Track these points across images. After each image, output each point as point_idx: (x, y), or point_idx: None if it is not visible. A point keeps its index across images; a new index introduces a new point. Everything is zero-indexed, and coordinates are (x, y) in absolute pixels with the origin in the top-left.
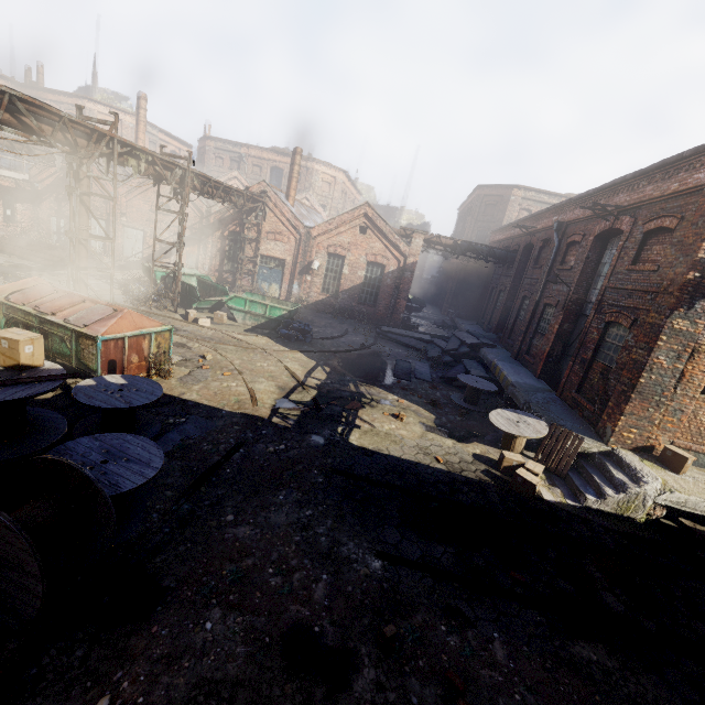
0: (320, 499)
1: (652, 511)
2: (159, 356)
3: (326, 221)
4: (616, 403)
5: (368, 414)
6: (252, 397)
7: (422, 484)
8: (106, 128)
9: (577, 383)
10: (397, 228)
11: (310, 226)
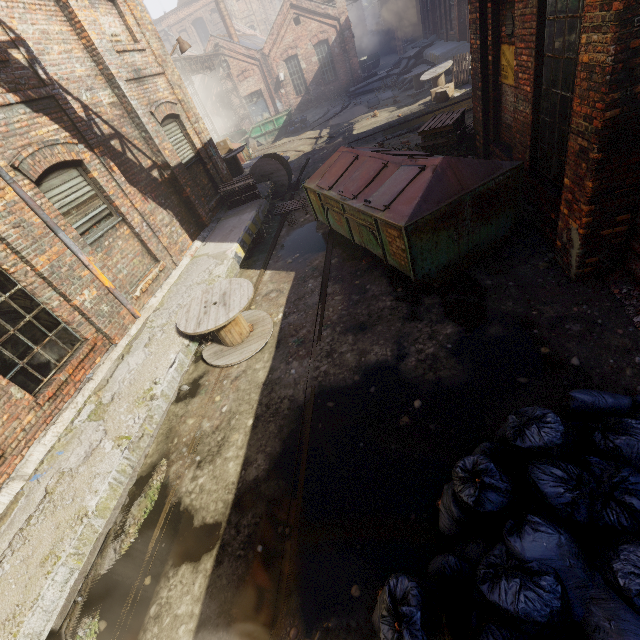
0: None
1: None
2: (250, 159)
3: (269, 35)
4: None
5: (358, 125)
6: (300, 151)
7: (391, 125)
8: None
9: None
10: None
11: (260, 48)
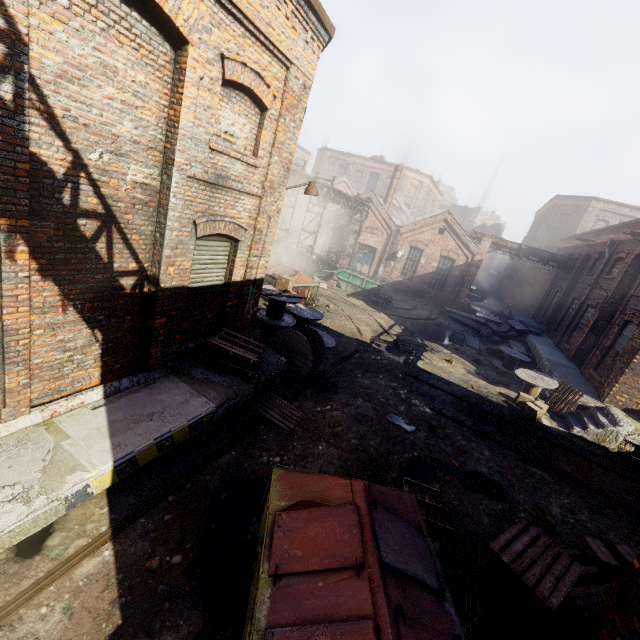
0: (400, 382)
1: (623, 446)
2: (311, 300)
3: (413, 223)
4: (614, 375)
5: (429, 355)
6: (359, 331)
7: (459, 393)
8: None
9: (595, 364)
10: (471, 227)
11: (399, 225)
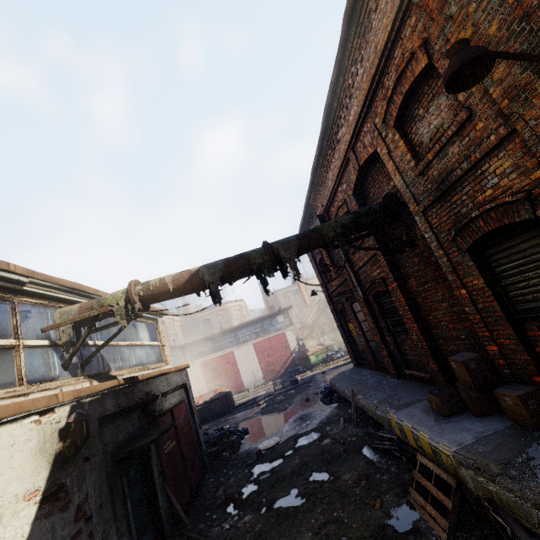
0: None
1: None
2: None
3: None
4: None
5: None
6: None
7: None
8: (236, 312)
9: None
10: None
11: None
